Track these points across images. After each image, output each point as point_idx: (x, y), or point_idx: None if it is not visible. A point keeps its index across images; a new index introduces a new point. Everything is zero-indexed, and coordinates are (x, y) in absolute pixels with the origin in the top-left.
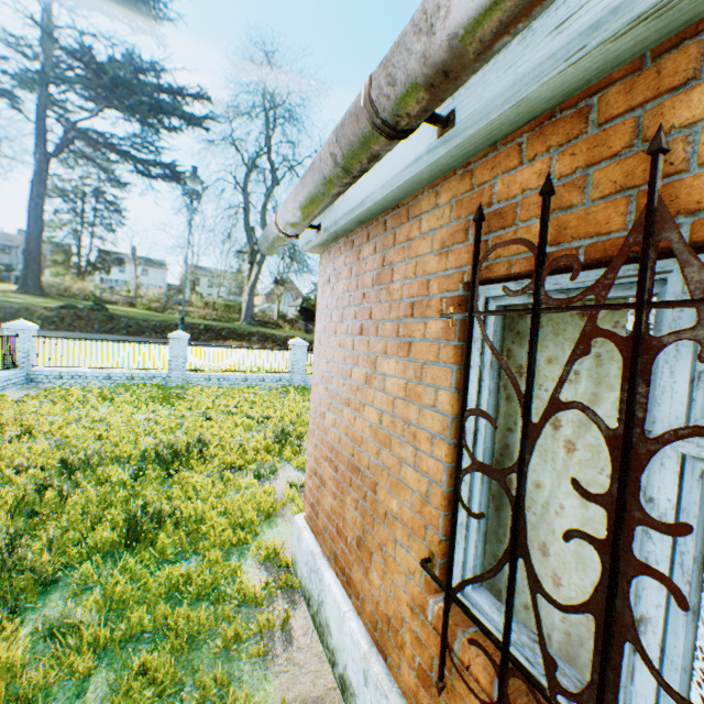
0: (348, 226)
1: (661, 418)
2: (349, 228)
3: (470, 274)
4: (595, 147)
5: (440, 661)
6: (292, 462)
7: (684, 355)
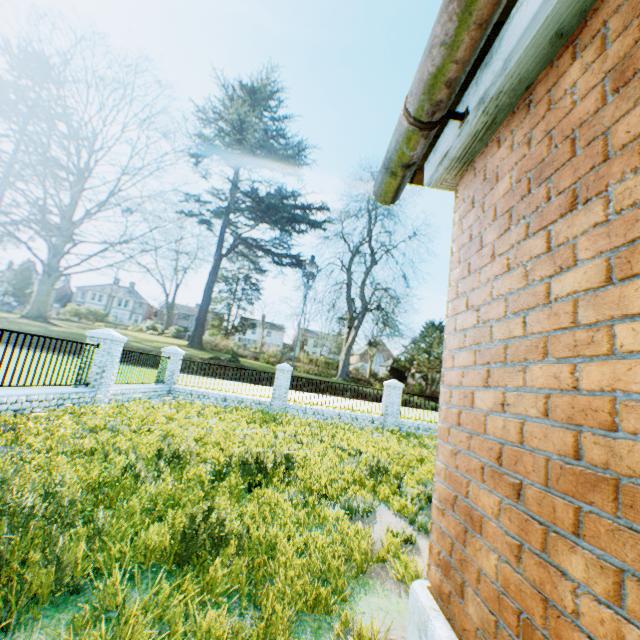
0: (527, 60)
1: None
2: (525, 72)
3: None
4: None
5: None
6: (390, 505)
7: None
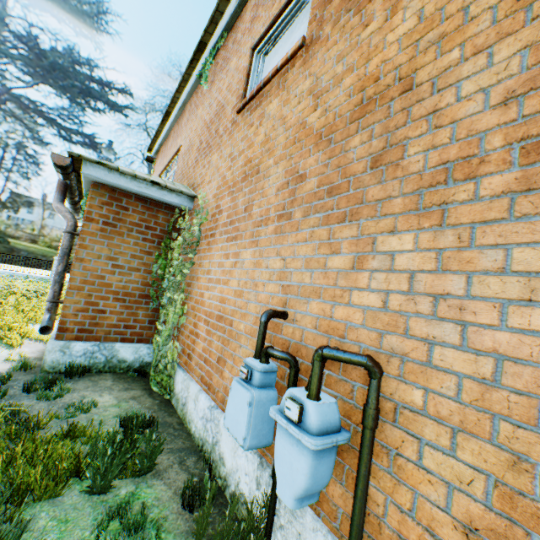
0: None
1: None
2: None
3: None
4: None
5: None
6: None
7: None
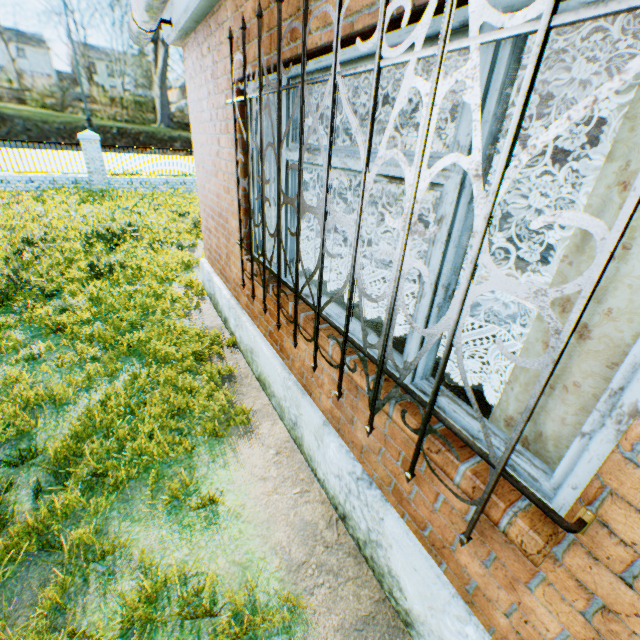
0: (189, 25)
1: (283, 147)
2: (191, 26)
3: (241, 75)
4: (263, 0)
5: (242, 276)
6: None
7: (285, 118)
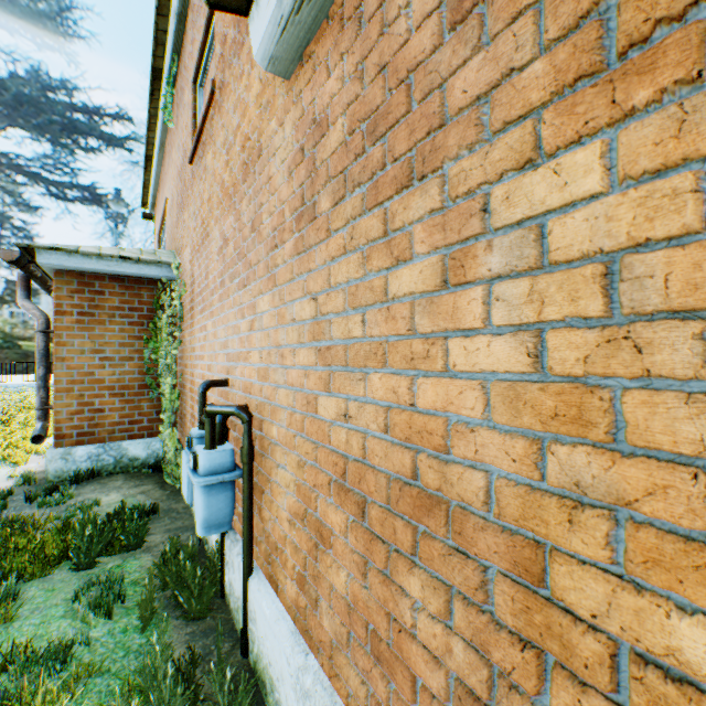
0: None
1: None
2: None
3: None
4: None
5: None
6: None
7: None
